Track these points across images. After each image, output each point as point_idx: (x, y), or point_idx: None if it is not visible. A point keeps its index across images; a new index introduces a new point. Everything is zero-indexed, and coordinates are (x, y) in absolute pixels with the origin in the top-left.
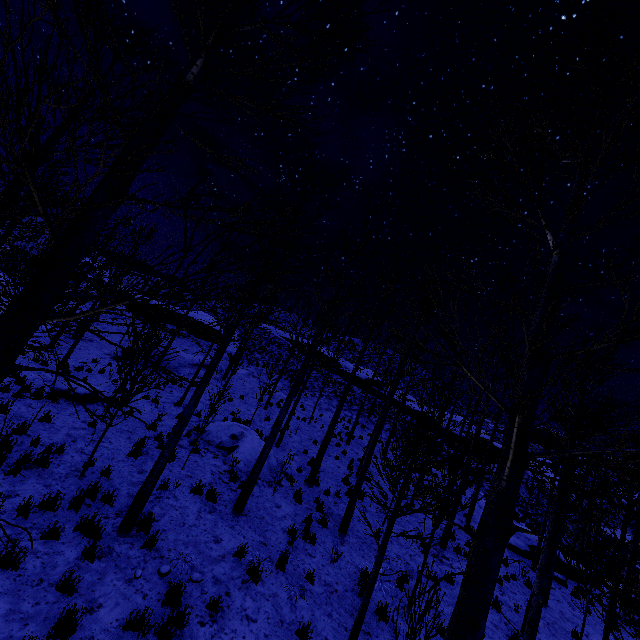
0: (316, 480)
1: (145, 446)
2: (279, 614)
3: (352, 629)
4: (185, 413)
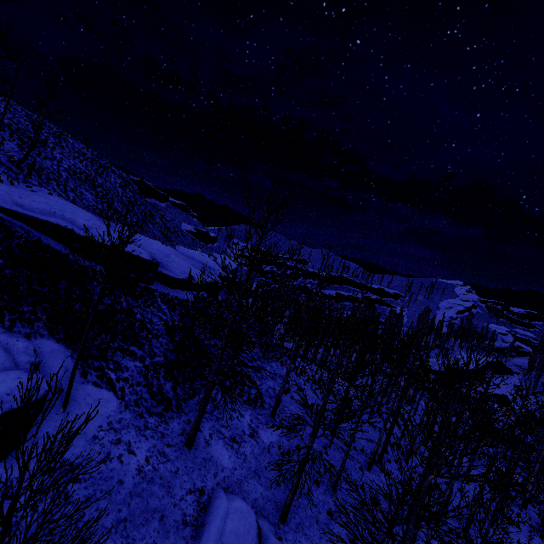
0: None
1: None
2: None
3: None
4: None
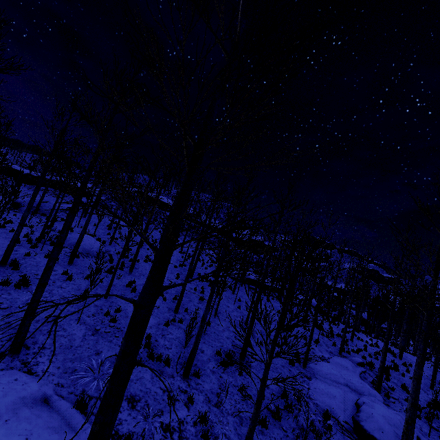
0: (127, 256)
1: (20, 243)
2: (79, 288)
3: (108, 288)
4: (24, 215)
